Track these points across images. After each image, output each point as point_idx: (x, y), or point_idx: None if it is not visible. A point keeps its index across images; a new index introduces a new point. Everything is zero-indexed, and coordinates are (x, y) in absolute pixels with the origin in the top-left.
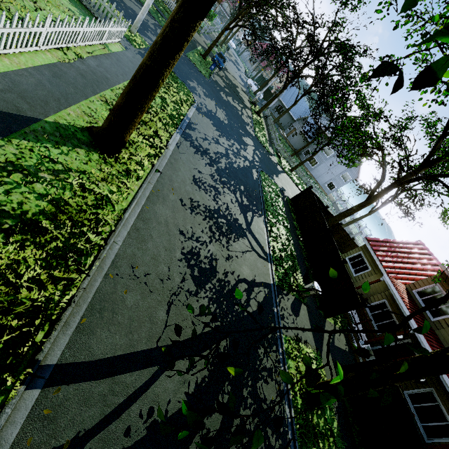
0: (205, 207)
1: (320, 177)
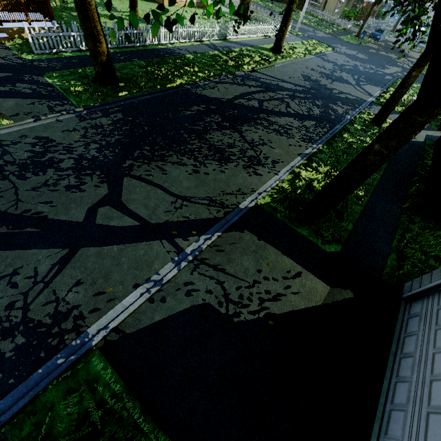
0: (321, 72)
1: None
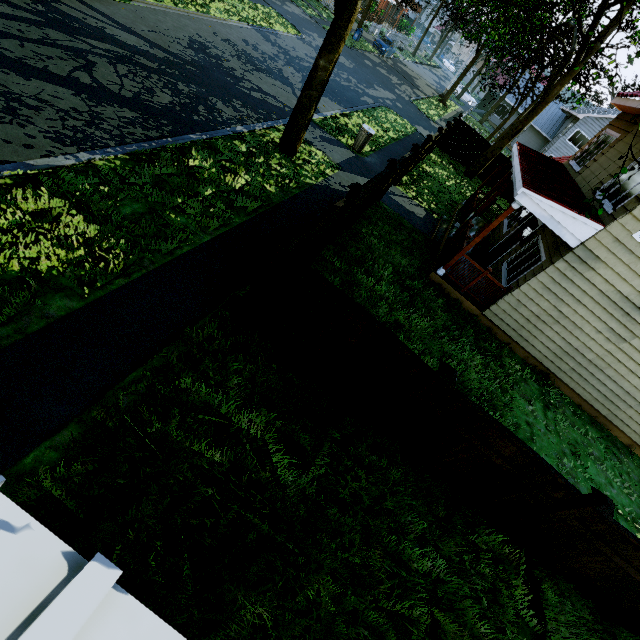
0: (244, 51)
1: None
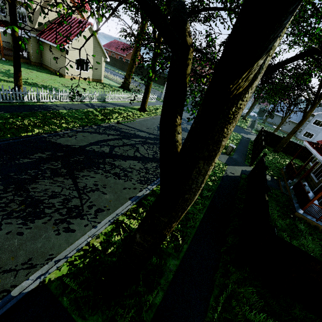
0: None
1: None
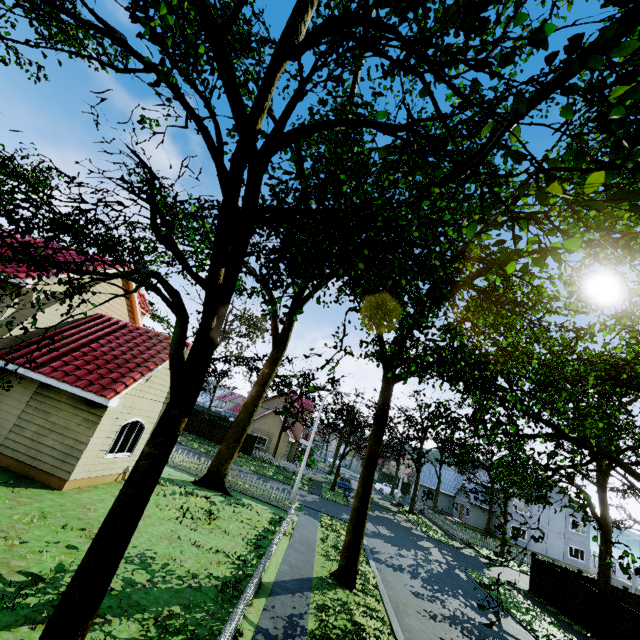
0: (441, 615)
1: (548, 547)
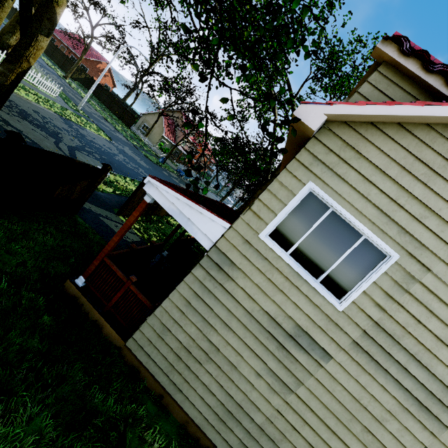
0: (24, 110)
1: None
